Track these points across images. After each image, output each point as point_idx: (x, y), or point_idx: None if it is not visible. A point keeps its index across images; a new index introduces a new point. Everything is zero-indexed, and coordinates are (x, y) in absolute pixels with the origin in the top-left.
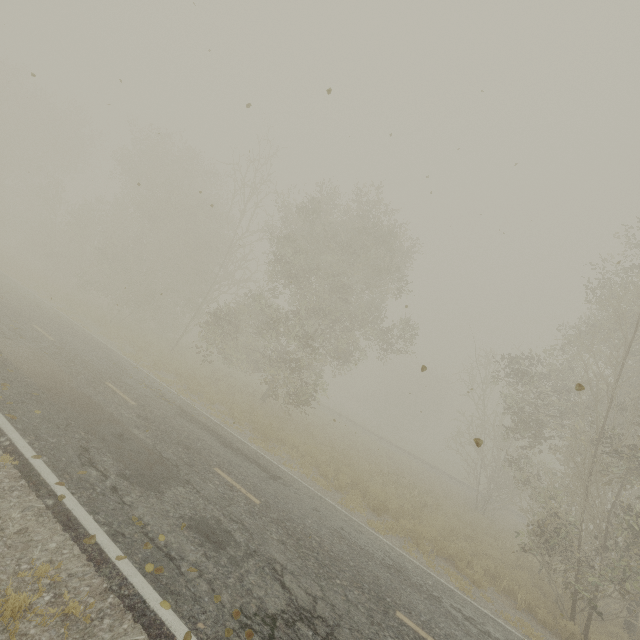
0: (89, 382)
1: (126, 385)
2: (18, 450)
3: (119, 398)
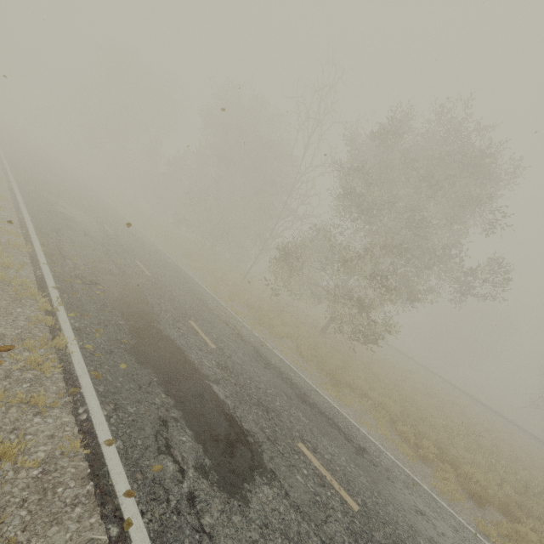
0: (175, 322)
1: (207, 323)
2: (93, 429)
3: (200, 340)
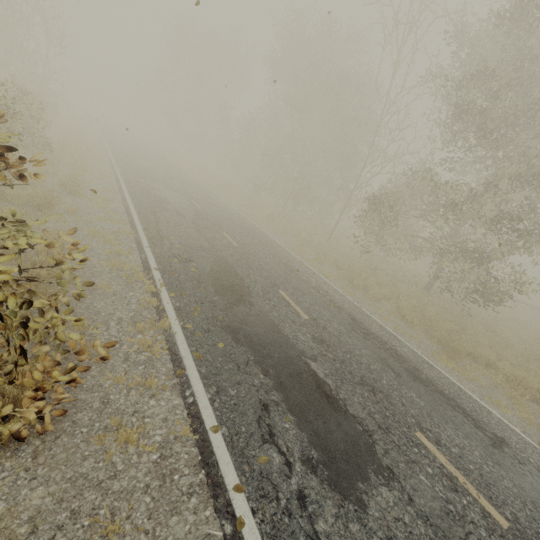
0: (265, 293)
1: (296, 291)
2: (199, 413)
3: (292, 311)
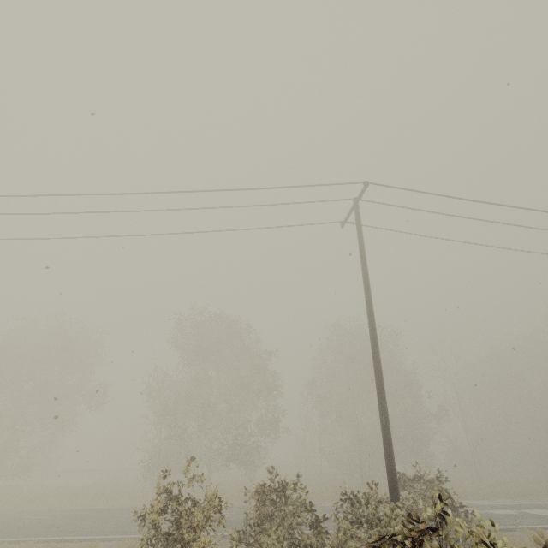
0: None
1: None
2: None
3: None
